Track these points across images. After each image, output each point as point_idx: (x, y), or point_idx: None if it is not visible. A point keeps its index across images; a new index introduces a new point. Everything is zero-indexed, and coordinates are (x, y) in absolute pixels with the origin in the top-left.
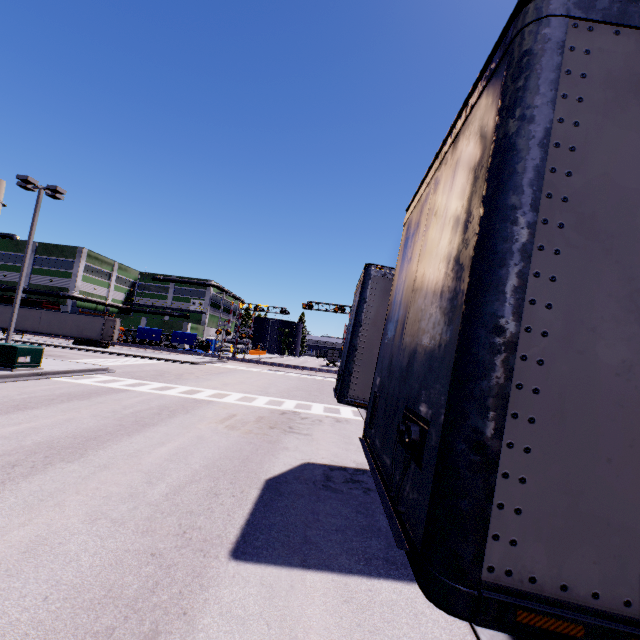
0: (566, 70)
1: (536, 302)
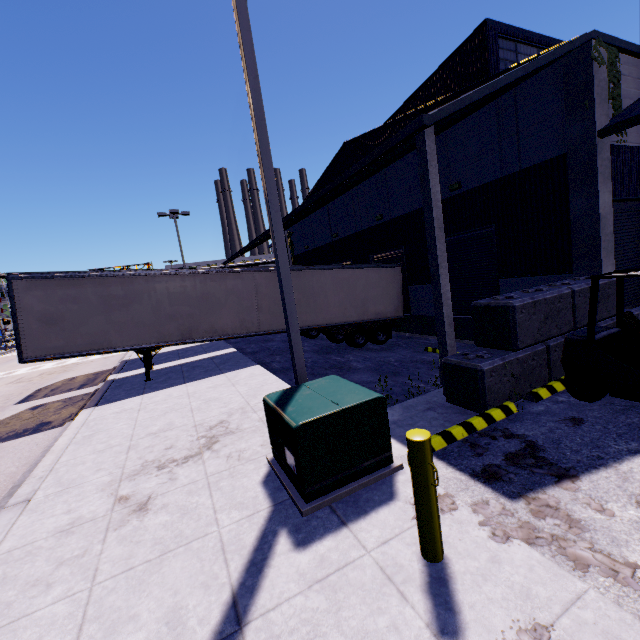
0: (15, 288)
1: (21, 323)
